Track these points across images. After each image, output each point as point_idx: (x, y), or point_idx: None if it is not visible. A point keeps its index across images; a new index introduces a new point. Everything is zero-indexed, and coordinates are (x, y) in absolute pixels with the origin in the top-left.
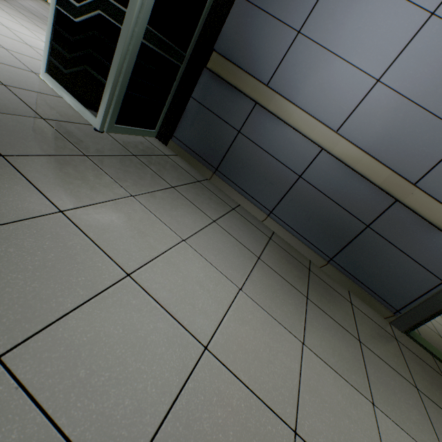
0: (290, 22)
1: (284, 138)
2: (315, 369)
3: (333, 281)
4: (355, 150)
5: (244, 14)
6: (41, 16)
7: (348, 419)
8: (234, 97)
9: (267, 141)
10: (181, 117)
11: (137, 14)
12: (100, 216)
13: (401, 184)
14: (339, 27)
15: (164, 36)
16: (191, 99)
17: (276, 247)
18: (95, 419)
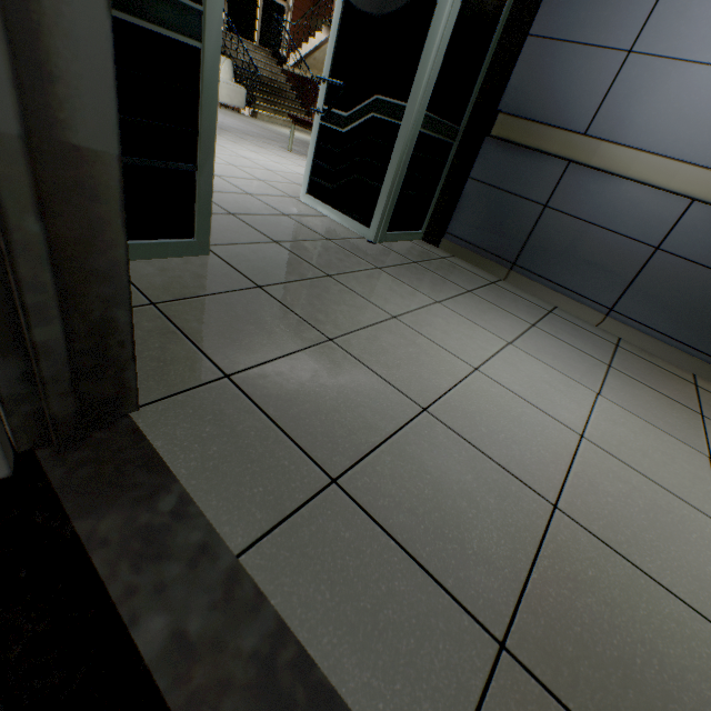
0: (613, 43)
1: (622, 199)
2: None
3: None
4: None
5: (540, 54)
6: (253, 135)
7: None
8: (533, 162)
9: (593, 210)
10: (456, 206)
11: (419, 104)
12: (423, 321)
13: None
14: (699, 26)
15: (438, 116)
16: (469, 181)
17: (630, 356)
18: (510, 459)
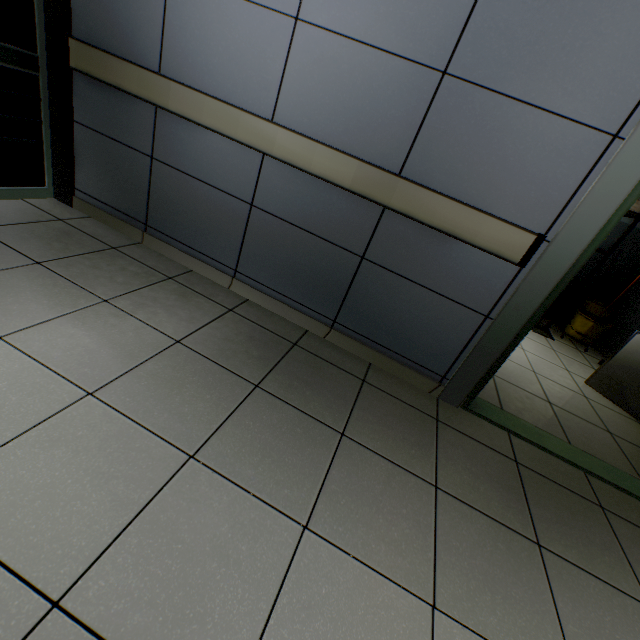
0: None
1: (211, 150)
2: (193, 492)
3: (344, 354)
4: (301, 142)
5: None
6: None
7: (220, 561)
8: (126, 104)
9: (192, 162)
10: (75, 157)
11: None
12: None
13: (378, 177)
14: None
15: None
16: (76, 125)
17: (236, 321)
18: None
